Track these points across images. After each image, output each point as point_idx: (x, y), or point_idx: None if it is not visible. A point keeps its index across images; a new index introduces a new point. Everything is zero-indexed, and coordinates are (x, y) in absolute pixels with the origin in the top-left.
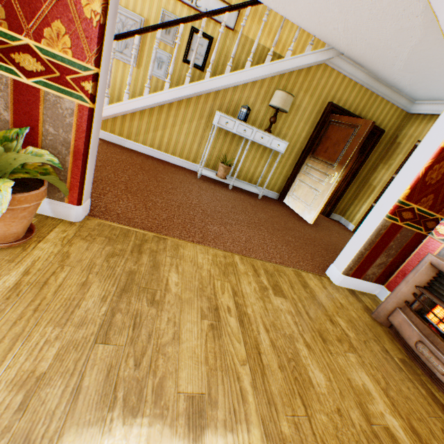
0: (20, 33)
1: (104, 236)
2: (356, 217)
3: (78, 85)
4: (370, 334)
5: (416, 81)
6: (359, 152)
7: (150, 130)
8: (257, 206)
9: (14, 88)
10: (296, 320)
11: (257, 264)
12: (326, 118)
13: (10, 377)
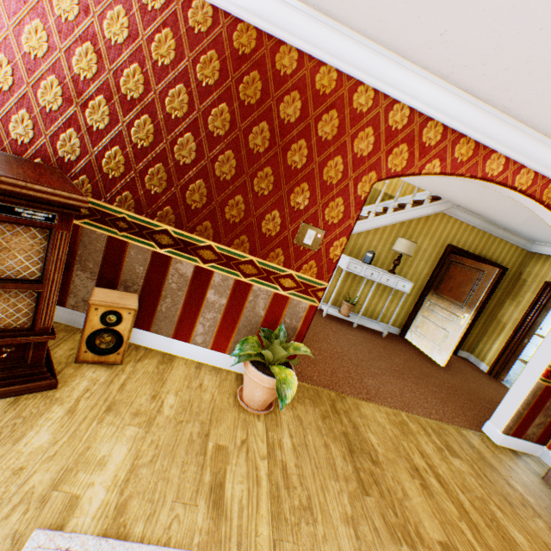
0: (288, 268)
1: (307, 397)
2: (487, 356)
3: (314, 293)
4: (547, 499)
5: (535, 231)
6: None
7: None
8: (387, 347)
9: (273, 297)
10: (479, 482)
11: (422, 422)
12: (446, 257)
13: (338, 516)
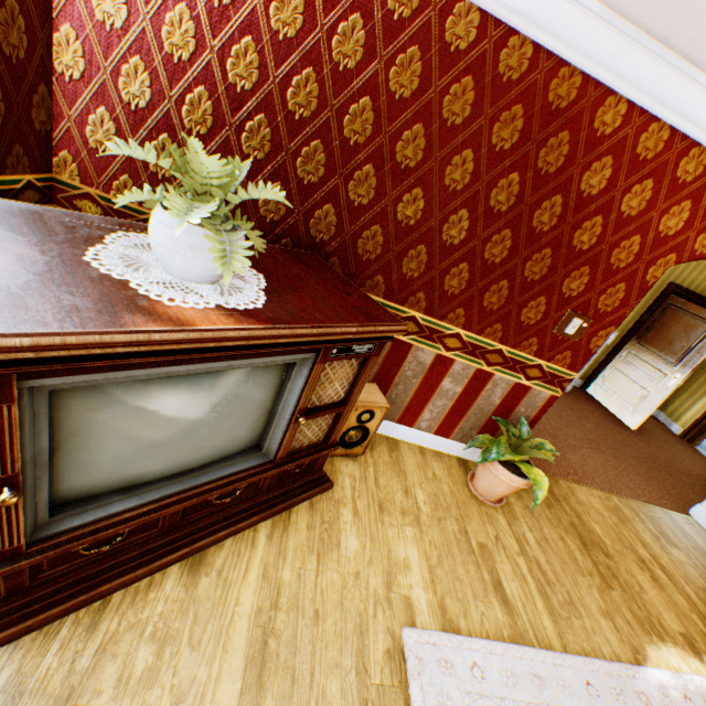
0: (538, 358)
1: None
2: (684, 417)
3: (558, 384)
4: None
5: None
6: None
7: None
8: (573, 408)
9: (513, 386)
10: (698, 573)
11: (633, 506)
12: (664, 299)
13: (596, 610)
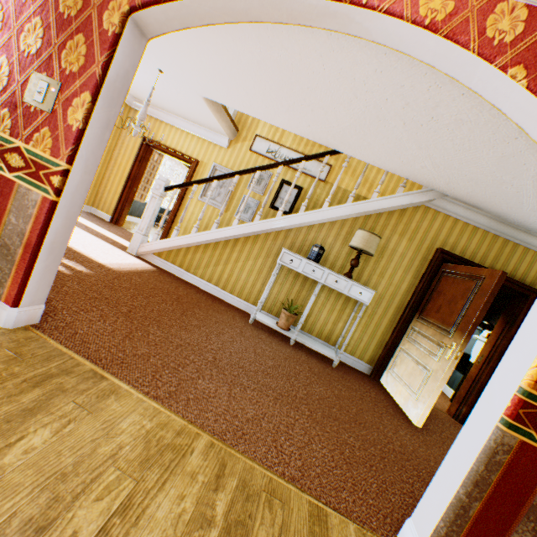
0: (17, 138)
1: (16, 351)
2: None
3: (48, 179)
4: None
5: None
6: (505, 320)
7: (211, 264)
8: (322, 375)
9: None
10: None
11: (235, 465)
12: (436, 267)
13: None
